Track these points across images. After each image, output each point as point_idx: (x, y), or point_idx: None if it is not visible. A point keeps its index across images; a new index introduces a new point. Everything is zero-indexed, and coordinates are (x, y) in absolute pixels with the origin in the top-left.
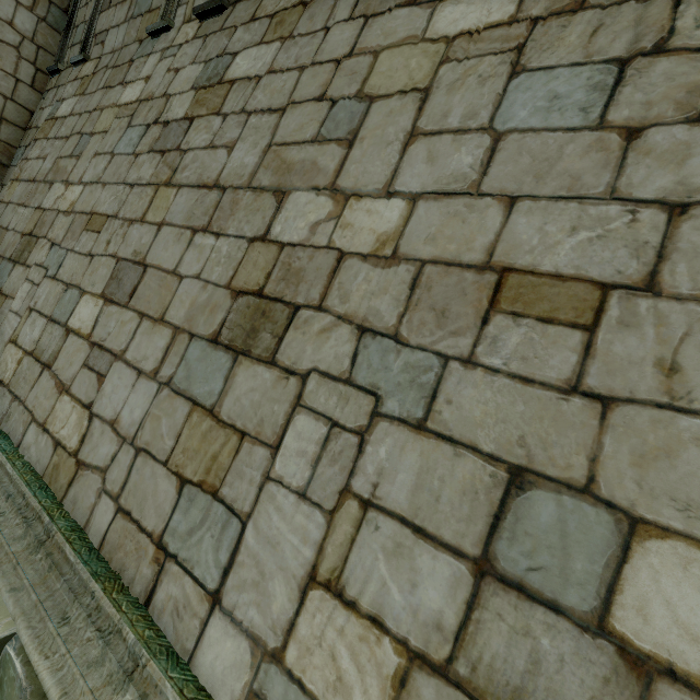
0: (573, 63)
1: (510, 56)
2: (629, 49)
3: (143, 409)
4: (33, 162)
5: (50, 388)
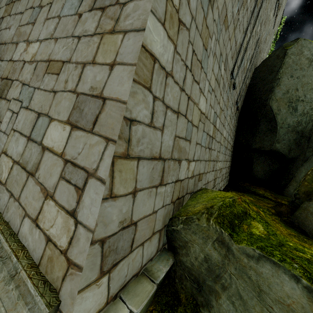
0: None
1: None
2: None
3: None
4: None
5: None
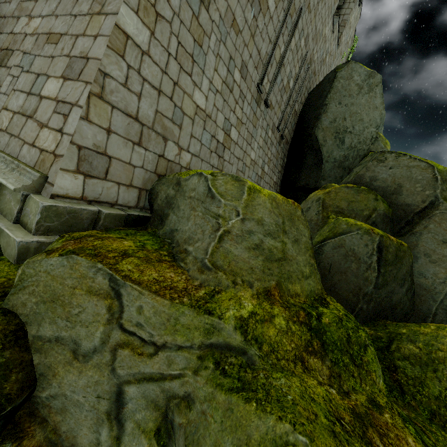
0: None
1: None
2: None
3: None
4: None
5: None
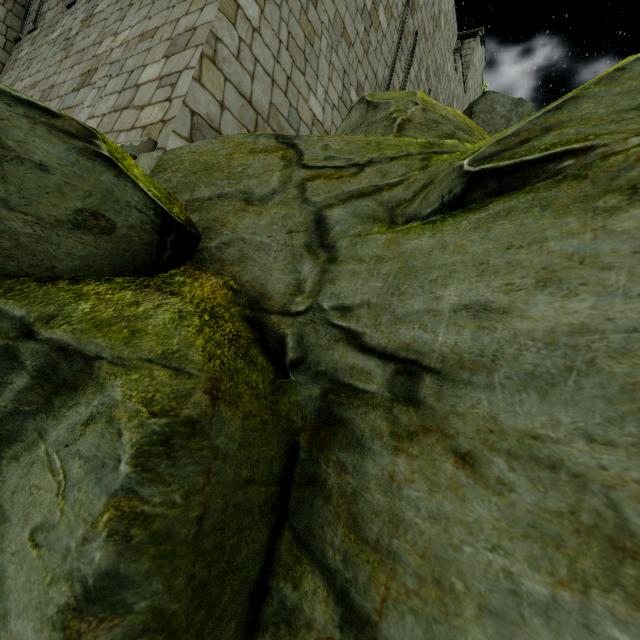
0: None
1: None
2: None
3: None
4: (5, 82)
5: None
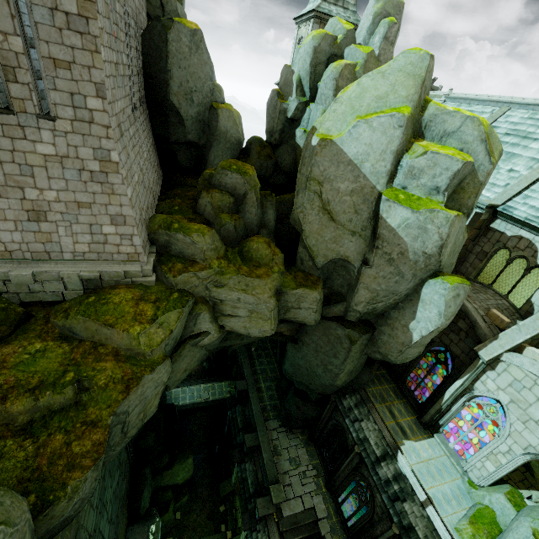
0: (73, 169)
1: (61, 164)
2: (80, 168)
3: (20, 237)
4: None
5: None
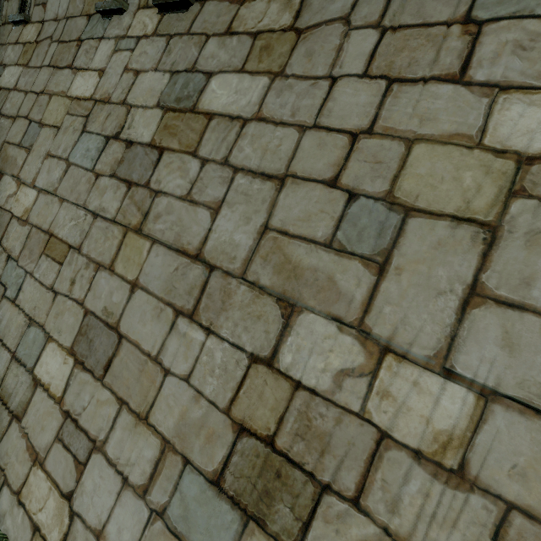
0: None
1: None
2: None
3: (133, 536)
4: None
5: (22, 450)
